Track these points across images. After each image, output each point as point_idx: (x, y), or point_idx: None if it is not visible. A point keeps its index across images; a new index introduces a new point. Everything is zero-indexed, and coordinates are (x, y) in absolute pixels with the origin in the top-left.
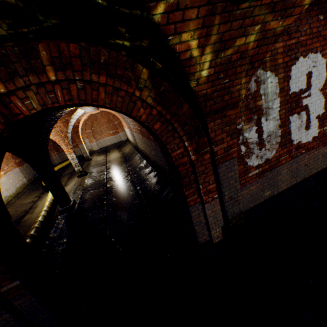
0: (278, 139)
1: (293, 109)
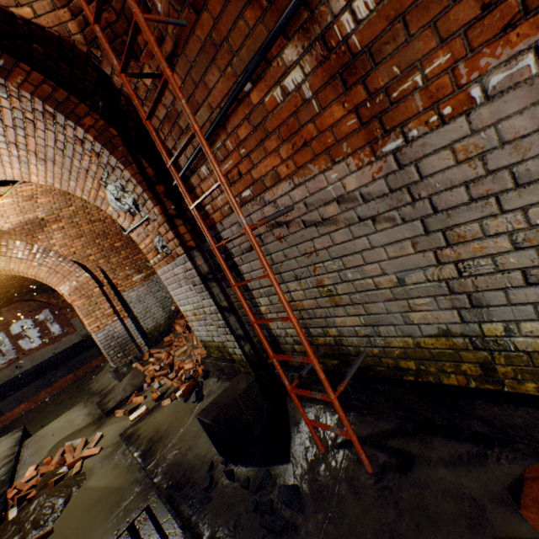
0: (15, 350)
1: (19, 338)
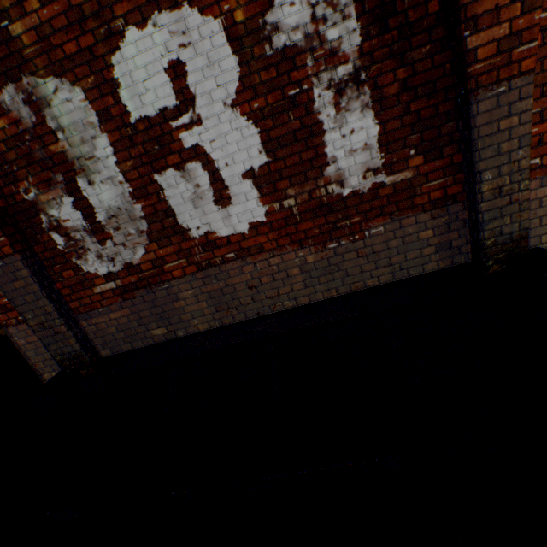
0: (143, 224)
1: (160, 158)
